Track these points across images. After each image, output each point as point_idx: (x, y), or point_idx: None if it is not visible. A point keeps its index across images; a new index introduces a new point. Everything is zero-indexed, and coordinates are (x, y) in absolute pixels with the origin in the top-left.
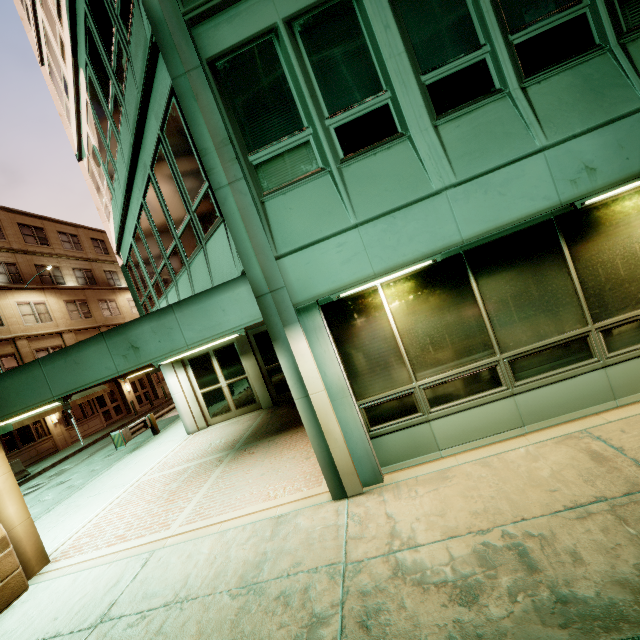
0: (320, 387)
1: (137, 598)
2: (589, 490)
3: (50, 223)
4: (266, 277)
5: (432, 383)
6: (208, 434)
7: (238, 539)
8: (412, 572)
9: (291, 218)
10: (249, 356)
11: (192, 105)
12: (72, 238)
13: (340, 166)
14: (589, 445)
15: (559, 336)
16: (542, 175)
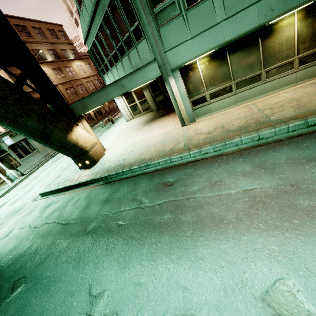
0: (178, 95)
1: (137, 148)
2: (243, 115)
3: (26, 22)
4: (162, 60)
5: (211, 92)
6: (135, 120)
7: (158, 137)
8: (199, 133)
9: (169, 36)
10: (146, 90)
11: None
12: (39, 30)
13: (186, 12)
14: (250, 106)
15: (252, 74)
16: (255, 13)
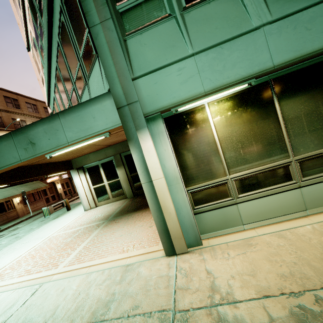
0: (160, 175)
1: (19, 321)
2: None
3: (21, 97)
4: (125, 93)
5: (241, 176)
6: (95, 211)
7: (97, 280)
8: None
9: (145, 51)
10: (121, 168)
11: None
12: (33, 106)
13: (182, 12)
14: None
15: None
16: None
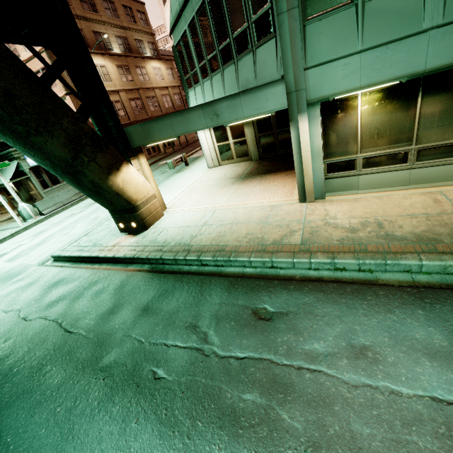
0: (308, 149)
1: (216, 221)
2: (422, 211)
3: None
4: (295, 81)
5: (368, 156)
6: (221, 170)
7: (254, 210)
8: (332, 225)
9: (320, 41)
10: (249, 126)
11: None
12: (110, 5)
13: (365, 0)
14: (436, 197)
15: None
16: None
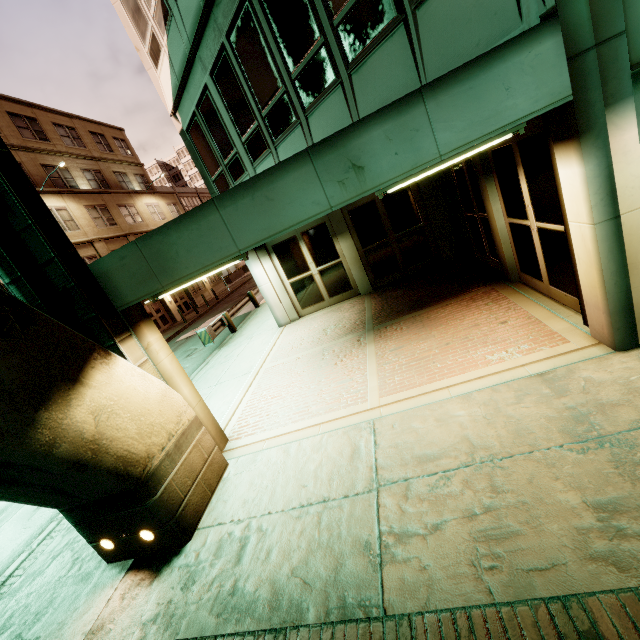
0: None
1: (408, 462)
2: None
3: (41, 112)
4: (594, 16)
5: None
6: (309, 323)
7: (499, 400)
8: None
9: None
10: (345, 236)
11: None
12: (70, 132)
13: None
14: None
15: None
16: None
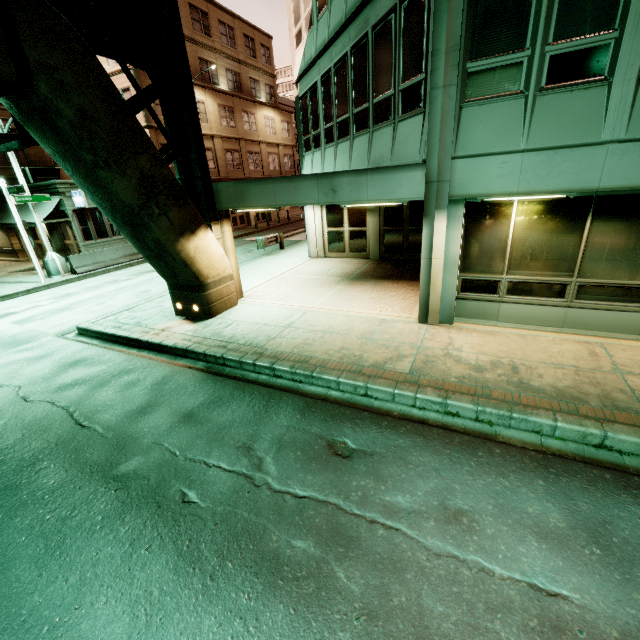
0: (441, 256)
1: (305, 325)
2: (572, 362)
3: (213, 8)
4: (439, 170)
5: (516, 280)
6: (326, 263)
7: (358, 321)
8: (454, 357)
9: (477, 128)
10: (374, 214)
11: (443, 4)
12: (229, 31)
13: (537, 94)
14: (594, 349)
15: (628, 281)
16: None
